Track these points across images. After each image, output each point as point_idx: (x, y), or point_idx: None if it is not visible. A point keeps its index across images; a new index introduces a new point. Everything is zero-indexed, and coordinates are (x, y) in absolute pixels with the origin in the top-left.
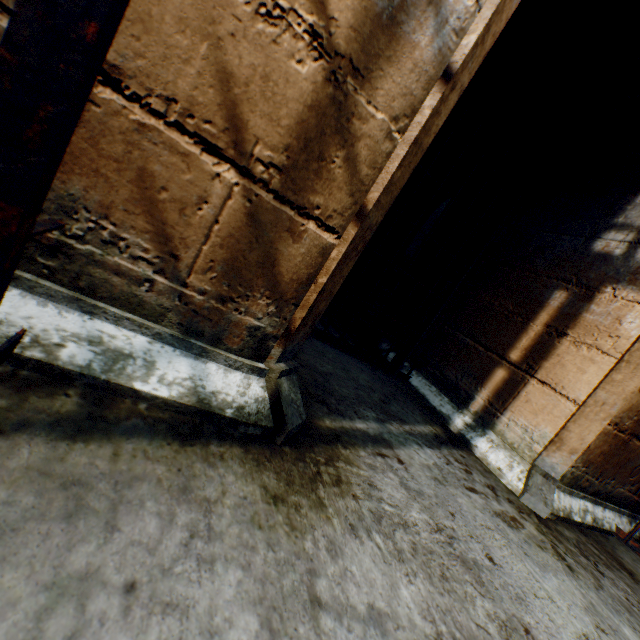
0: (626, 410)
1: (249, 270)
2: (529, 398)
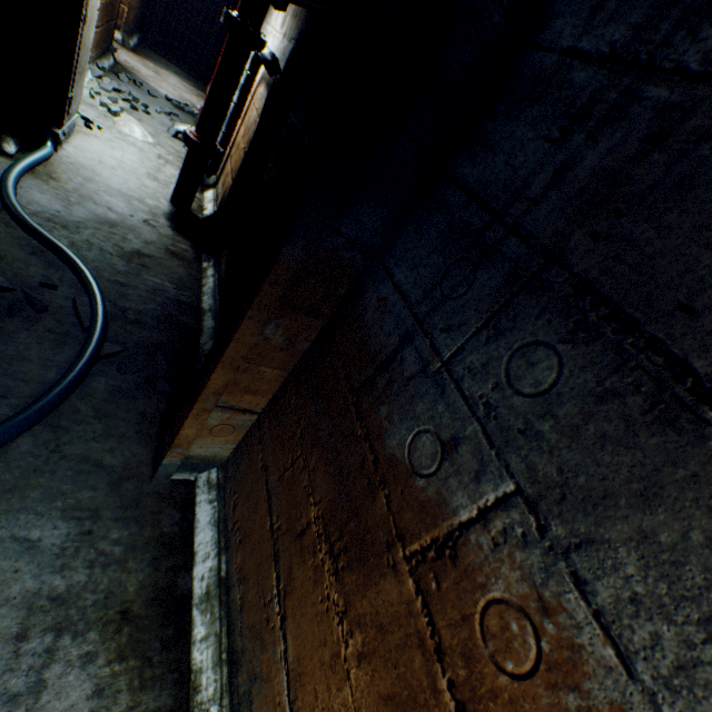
0: None
1: None
2: None
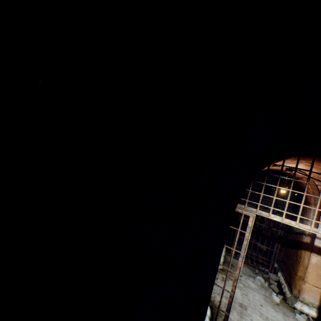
0: None
1: None
2: None
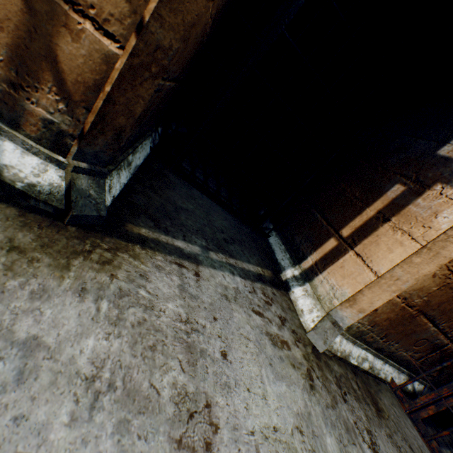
0: (417, 289)
1: (34, 61)
2: (344, 265)
